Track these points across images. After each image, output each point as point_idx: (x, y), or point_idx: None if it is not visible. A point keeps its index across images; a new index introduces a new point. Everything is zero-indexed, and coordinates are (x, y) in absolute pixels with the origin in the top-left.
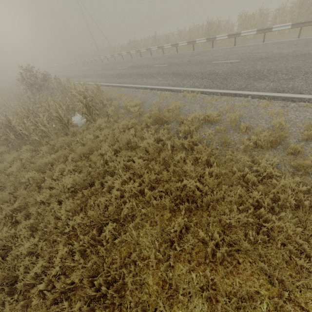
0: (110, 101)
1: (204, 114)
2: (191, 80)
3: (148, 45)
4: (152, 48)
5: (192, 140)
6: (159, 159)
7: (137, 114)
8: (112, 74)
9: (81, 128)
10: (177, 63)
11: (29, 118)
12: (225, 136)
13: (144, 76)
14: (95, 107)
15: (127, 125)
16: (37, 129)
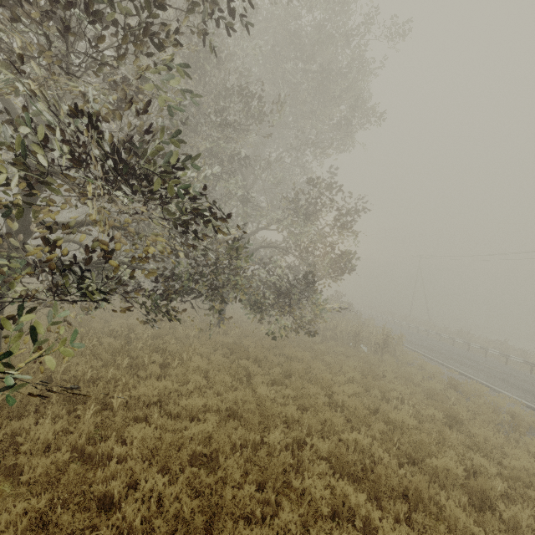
0: (405, 354)
1: (512, 409)
2: (523, 393)
3: (487, 346)
4: (490, 350)
5: (480, 410)
6: (437, 395)
7: (431, 374)
8: (417, 342)
9: (366, 352)
10: (517, 376)
11: (335, 321)
12: (517, 419)
13: (459, 362)
14: (388, 347)
15: (415, 374)
16: (333, 330)
